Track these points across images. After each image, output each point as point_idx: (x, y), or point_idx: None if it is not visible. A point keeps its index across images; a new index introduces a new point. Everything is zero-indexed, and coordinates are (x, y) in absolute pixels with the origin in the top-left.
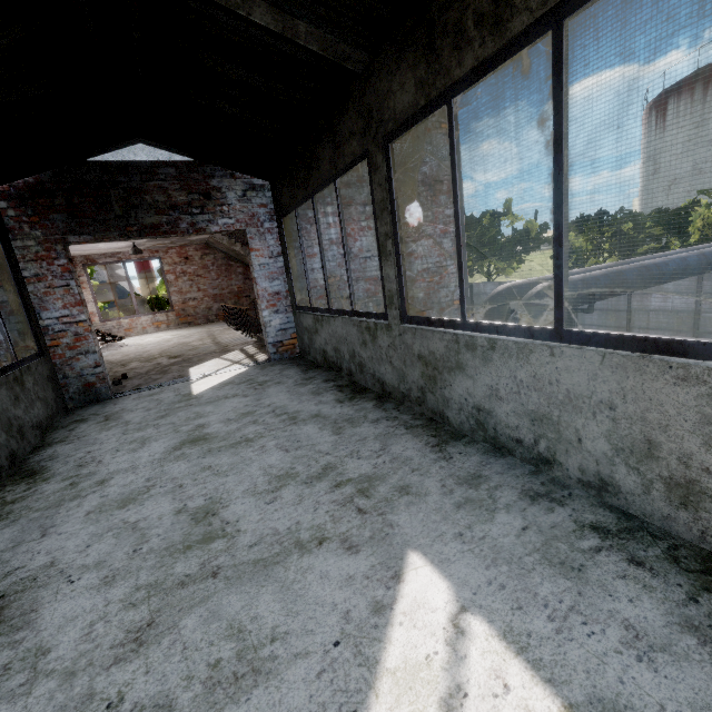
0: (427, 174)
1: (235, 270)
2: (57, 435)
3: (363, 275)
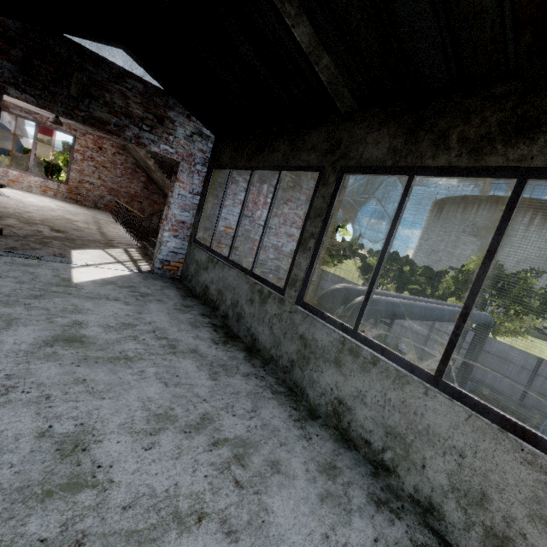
0: None
1: (138, 177)
2: None
3: (253, 236)
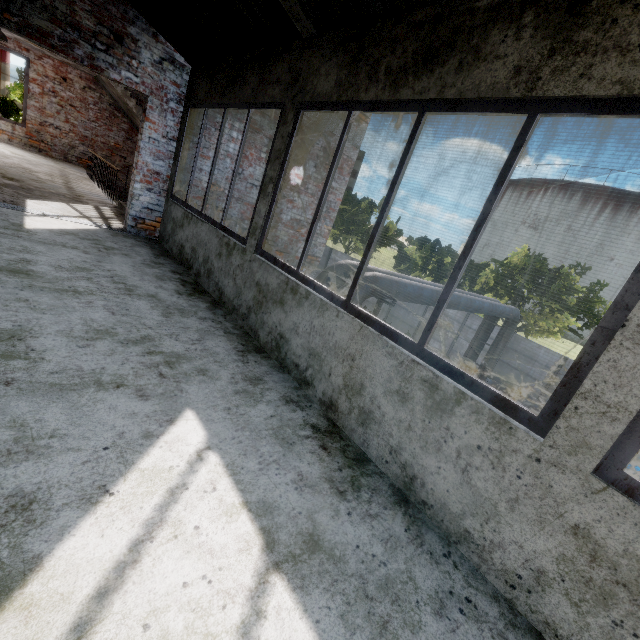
0: (331, 144)
1: (119, 124)
2: None
3: (245, 198)
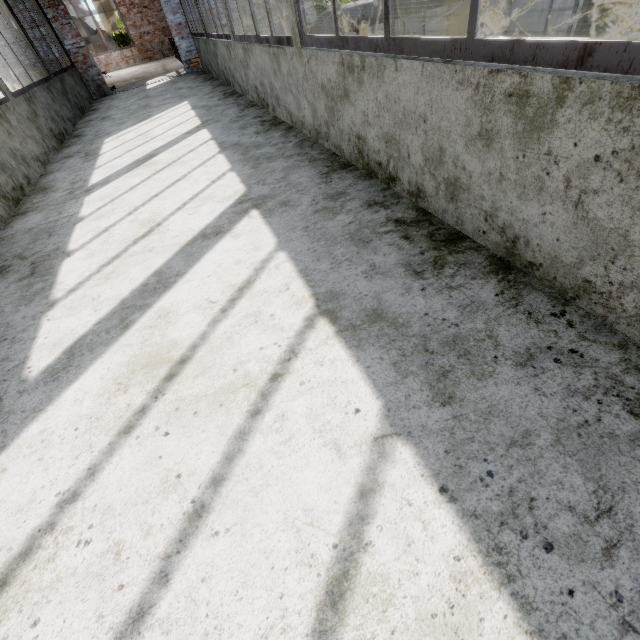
0: None
1: None
2: (96, 104)
3: (233, 7)
